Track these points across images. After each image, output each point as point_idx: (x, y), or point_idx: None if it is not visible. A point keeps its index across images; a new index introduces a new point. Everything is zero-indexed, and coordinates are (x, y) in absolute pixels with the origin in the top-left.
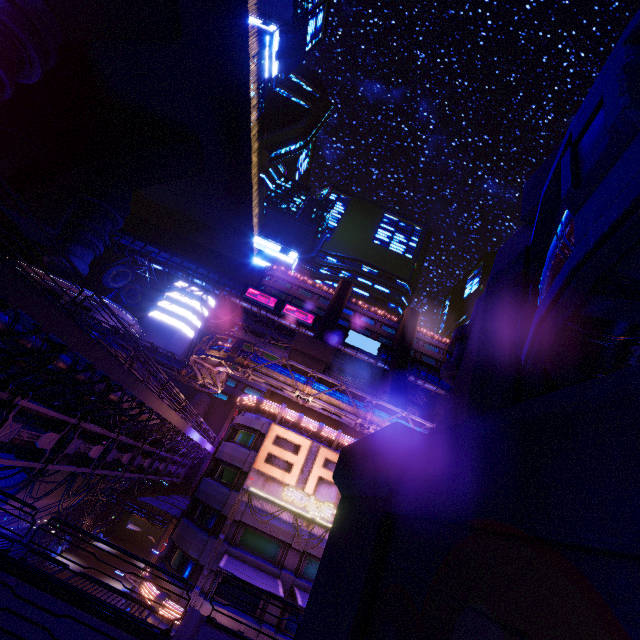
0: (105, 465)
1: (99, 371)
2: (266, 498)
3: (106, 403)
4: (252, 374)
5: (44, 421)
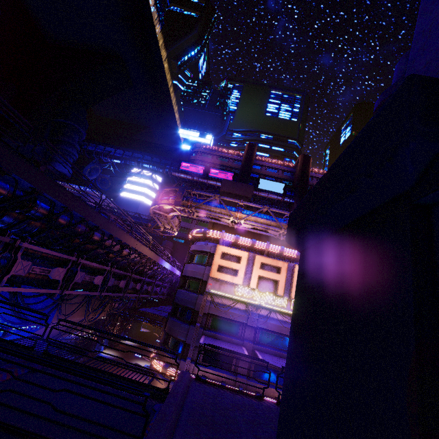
0: (109, 290)
1: (77, 216)
2: (223, 296)
3: (93, 243)
4: (195, 212)
5: (51, 260)
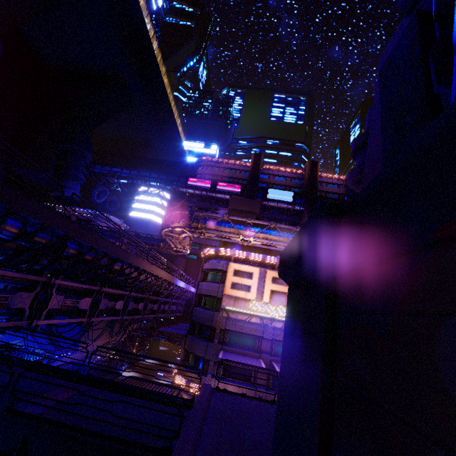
0: (129, 313)
1: (100, 251)
2: (238, 311)
3: (113, 272)
4: (206, 232)
5: (78, 292)
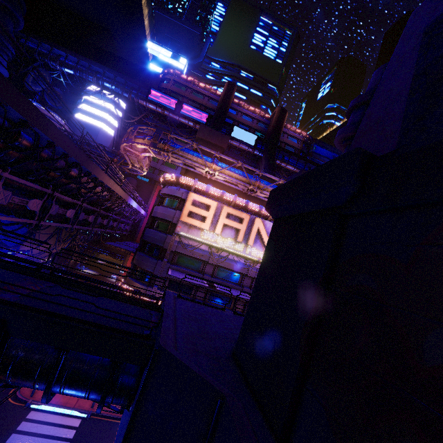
0: (78, 223)
1: (57, 150)
2: (190, 238)
3: (69, 178)
4: (171, 157)
5: (26, 191)
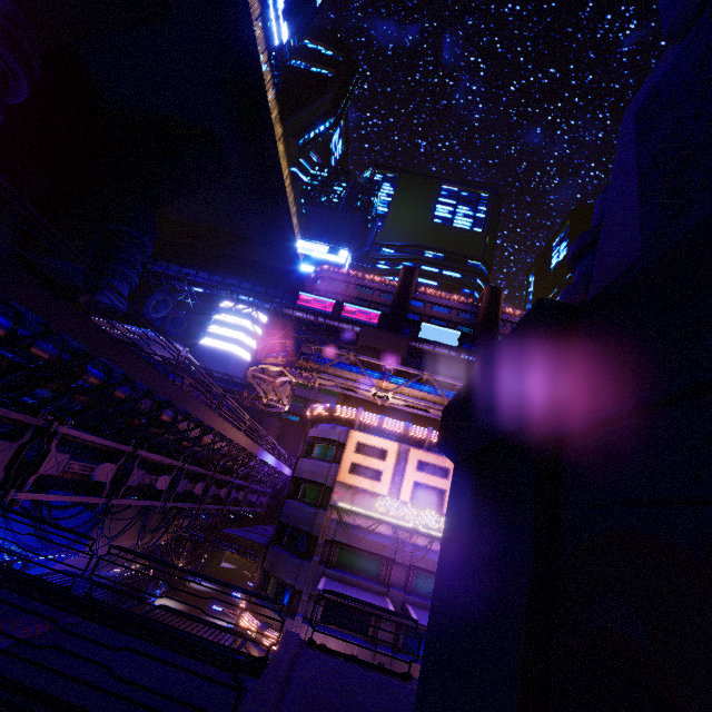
0: (178, 498)
1: (141, 386)
2: (358, 512)
3: (160, 426)
4: (318, 377)
5: (96, 452)
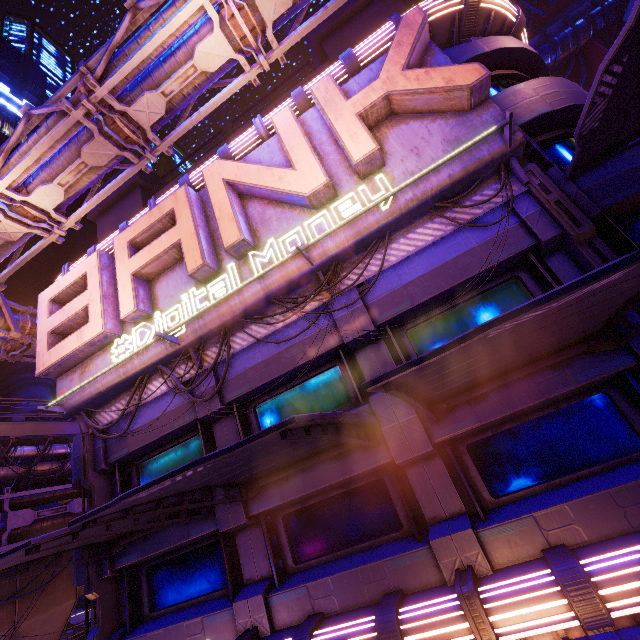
0: None
1: None
2: (97, 395)
3: None
4: None
5: None
